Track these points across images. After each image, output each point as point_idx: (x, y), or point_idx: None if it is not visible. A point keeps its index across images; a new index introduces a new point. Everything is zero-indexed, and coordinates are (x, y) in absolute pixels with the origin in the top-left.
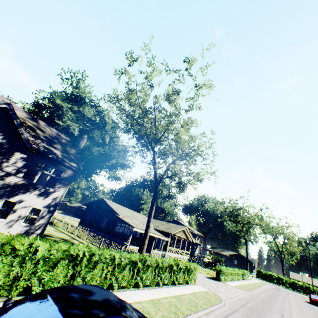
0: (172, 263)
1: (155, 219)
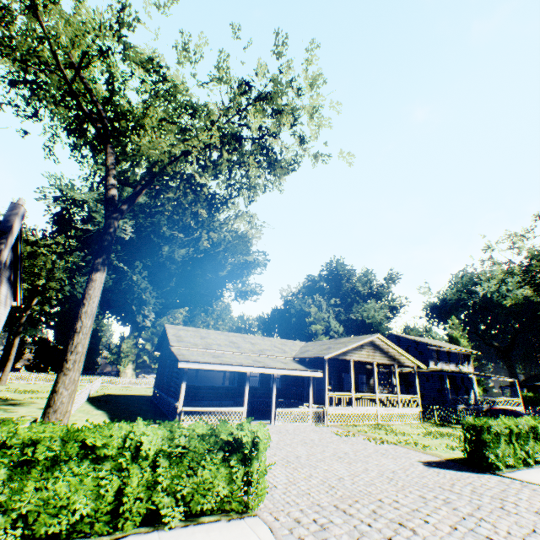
0: None
1: (314, 341)
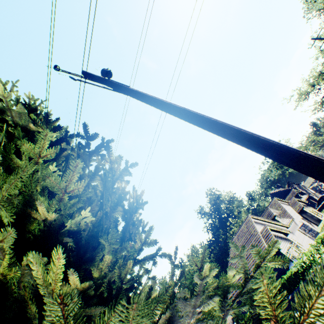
0: None
1: None
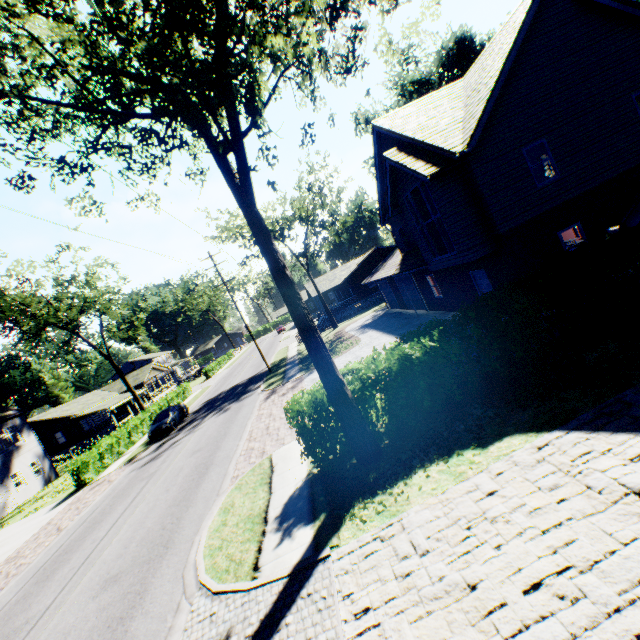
0: (172, 394)
1: (109, 385)
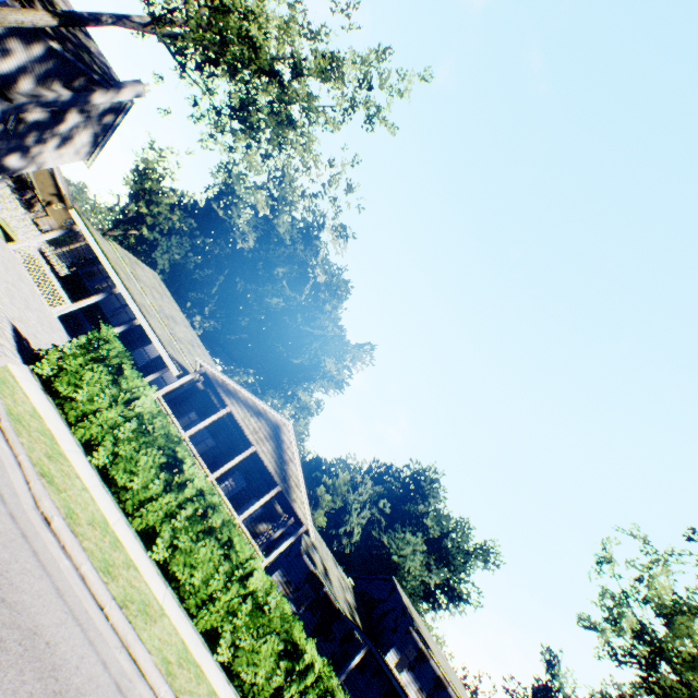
0: None
1: None
